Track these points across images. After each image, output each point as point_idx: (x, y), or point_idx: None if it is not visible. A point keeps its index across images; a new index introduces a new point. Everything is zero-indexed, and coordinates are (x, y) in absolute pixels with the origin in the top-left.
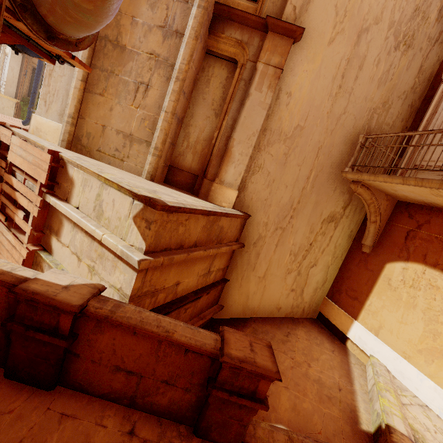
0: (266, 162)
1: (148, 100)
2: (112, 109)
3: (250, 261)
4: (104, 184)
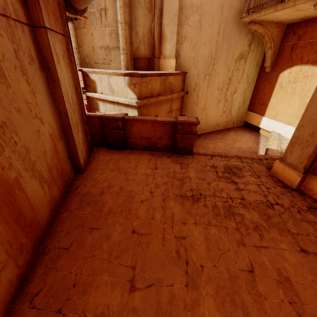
0: (188, 32)
1: (109, 20)
2: (93, 34)
3: (194, 101)
4: (109, 76)
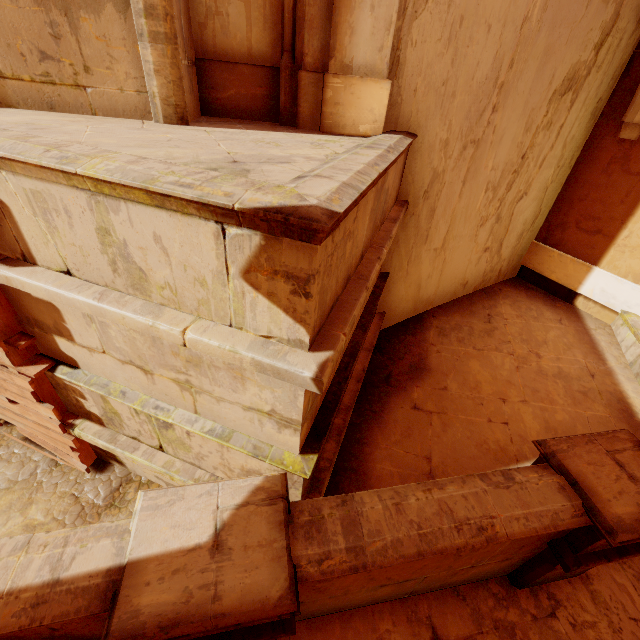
0: None
1: None
2: None
3: (420, 229)
4: (99, 197)
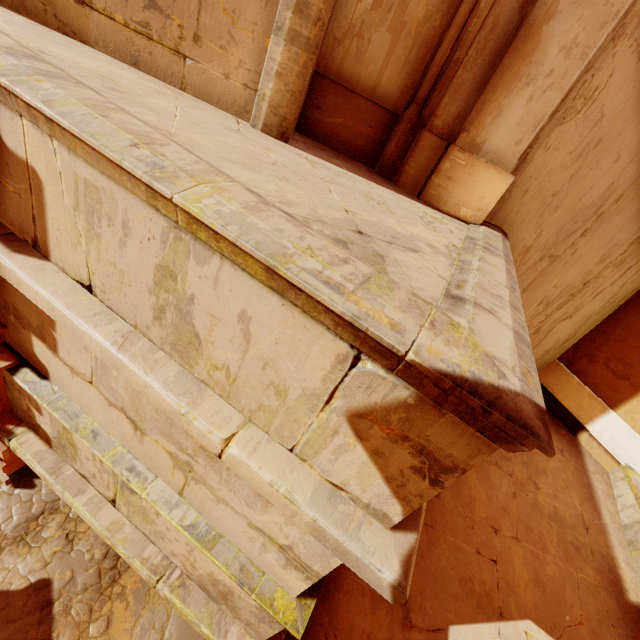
0: (612, 81)
1: None
2: None
3: None
4: (184, 234)
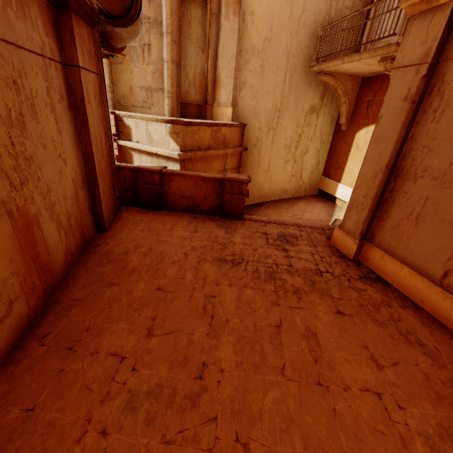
0: (247, 78)
1: (153, 57)
2: (132, 72)
3: (255, 160)
4: (148, 122)
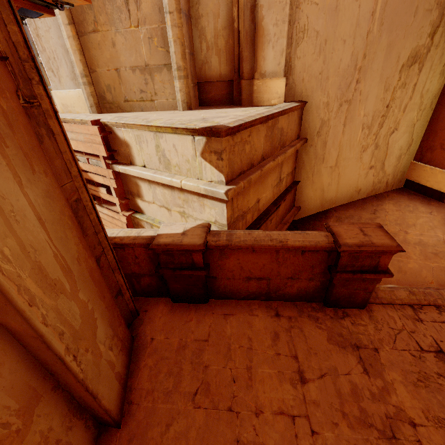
0: (310, 19)
1: (144, 8)
2: (114, 43)
3: (318, 154)
4: (157, 133)
